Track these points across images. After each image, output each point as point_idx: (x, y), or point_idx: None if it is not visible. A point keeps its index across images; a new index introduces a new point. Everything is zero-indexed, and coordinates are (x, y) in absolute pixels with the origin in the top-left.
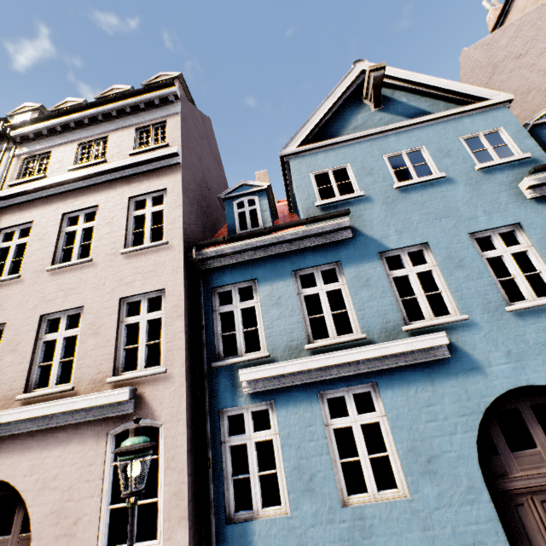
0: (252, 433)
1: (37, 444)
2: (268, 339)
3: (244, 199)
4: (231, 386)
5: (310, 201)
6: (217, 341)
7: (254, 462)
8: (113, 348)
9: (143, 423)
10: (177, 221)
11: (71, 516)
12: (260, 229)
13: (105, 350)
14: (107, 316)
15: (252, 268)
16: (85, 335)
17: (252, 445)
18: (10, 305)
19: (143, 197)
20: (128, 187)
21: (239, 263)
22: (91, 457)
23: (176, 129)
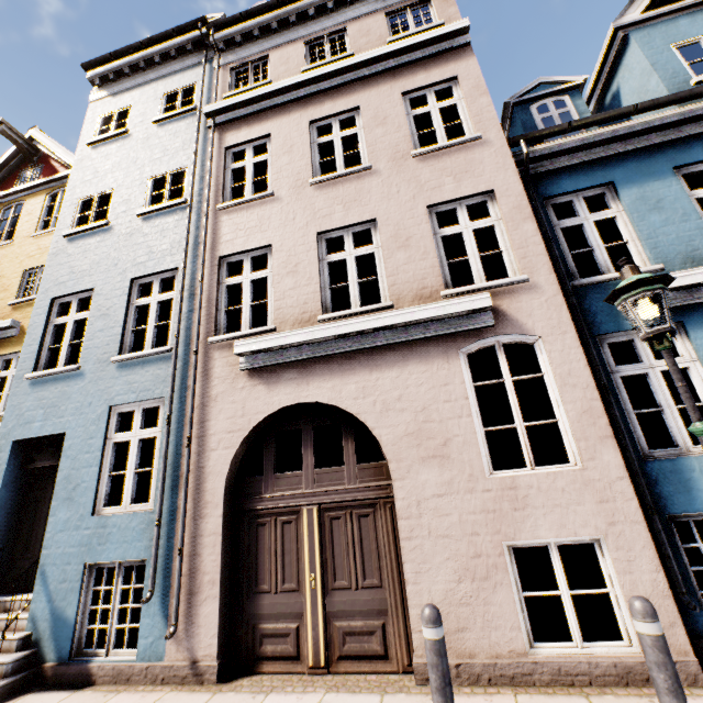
0: (654, 362)
1: (360, 365)
2: (653, 250)
3: (546, 101)
4: (608, 307)
5: (679, 80)
6: (567, 261)
7: (666, 394)
8: (436, 260)
9: (508, 339)
10: (487, 112)
11: (435, 438)
12: (627, 108)
13: (424, 263)
14: (415, 226)
15: (602, 169)
16: (389, 250)
17: (656, 375)
18: (271, 226)
19: (420, 93)
20: (396, 81)
21: (579, 165)
22: (444, 377)
23: (448, 5)
